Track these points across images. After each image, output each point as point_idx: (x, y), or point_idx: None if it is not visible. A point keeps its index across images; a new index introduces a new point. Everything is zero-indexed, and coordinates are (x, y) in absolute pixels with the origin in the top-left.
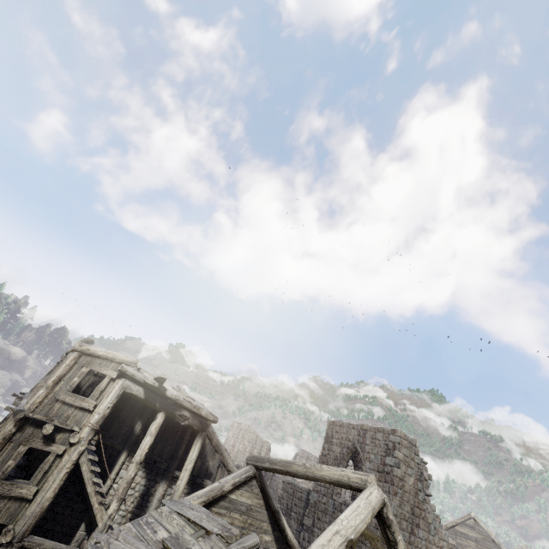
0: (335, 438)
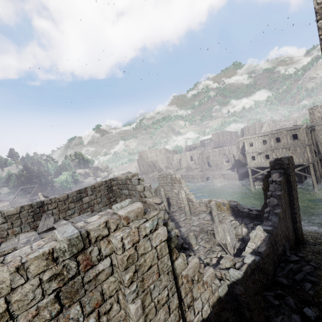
0: (315, 112)
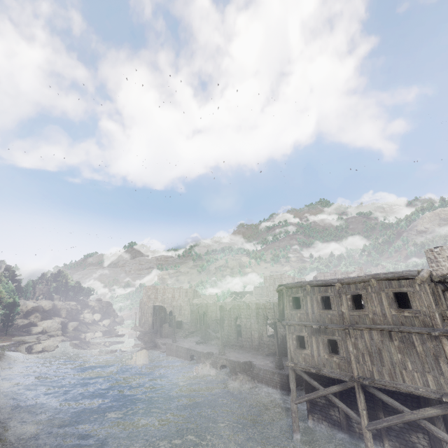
0: (440, 258)
